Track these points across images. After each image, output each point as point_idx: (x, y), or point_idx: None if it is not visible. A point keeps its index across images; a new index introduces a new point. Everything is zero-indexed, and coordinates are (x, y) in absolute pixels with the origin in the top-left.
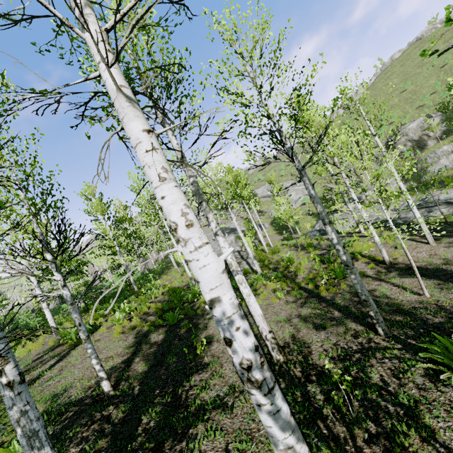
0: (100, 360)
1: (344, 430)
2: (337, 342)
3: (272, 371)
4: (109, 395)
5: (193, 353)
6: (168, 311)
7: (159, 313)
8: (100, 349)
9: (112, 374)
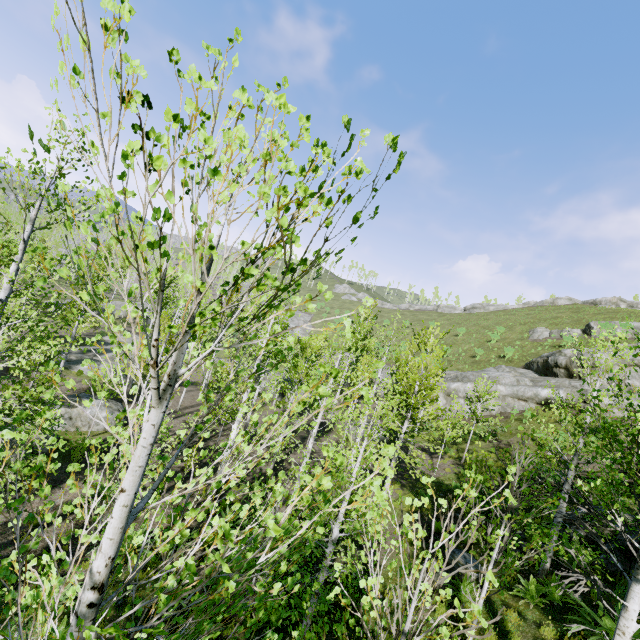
0: None
1: None
2: None
3: None
4: None
5: None
6: None
7: None
8: None
9: None
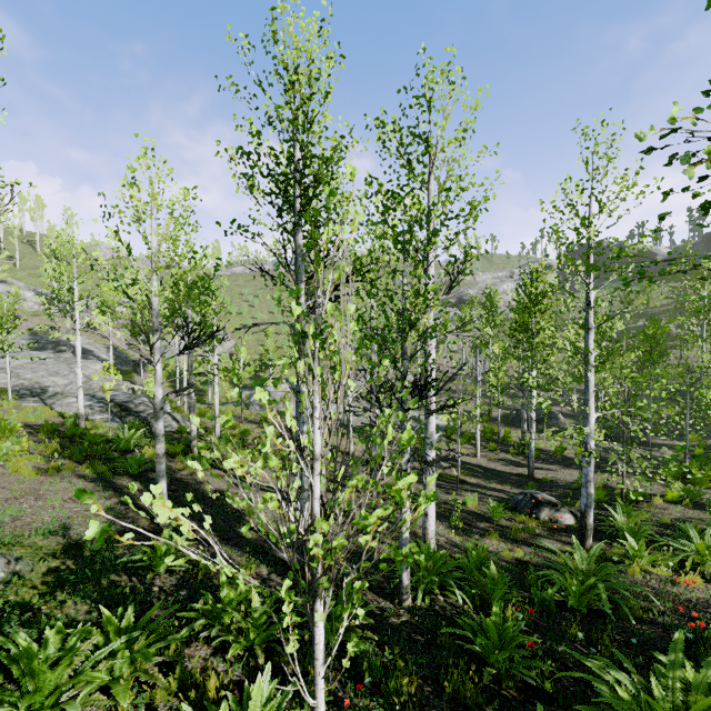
0: (65, 501)
1: (386, 531)
2: (349, 500)
3: (320, 512)
4: (166, 526)
5: (219, 501)
6: (88, 458)
7: (79, 458)
8: (21, 490)
9: (126, 514)
